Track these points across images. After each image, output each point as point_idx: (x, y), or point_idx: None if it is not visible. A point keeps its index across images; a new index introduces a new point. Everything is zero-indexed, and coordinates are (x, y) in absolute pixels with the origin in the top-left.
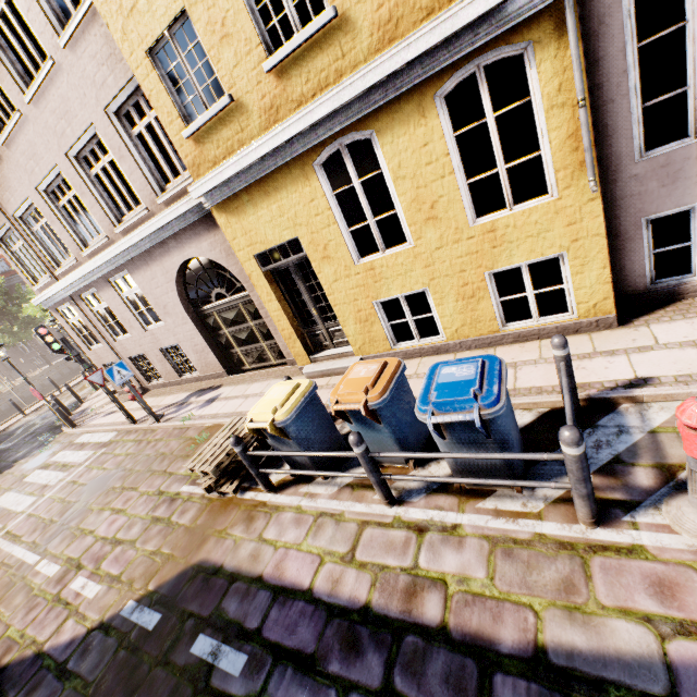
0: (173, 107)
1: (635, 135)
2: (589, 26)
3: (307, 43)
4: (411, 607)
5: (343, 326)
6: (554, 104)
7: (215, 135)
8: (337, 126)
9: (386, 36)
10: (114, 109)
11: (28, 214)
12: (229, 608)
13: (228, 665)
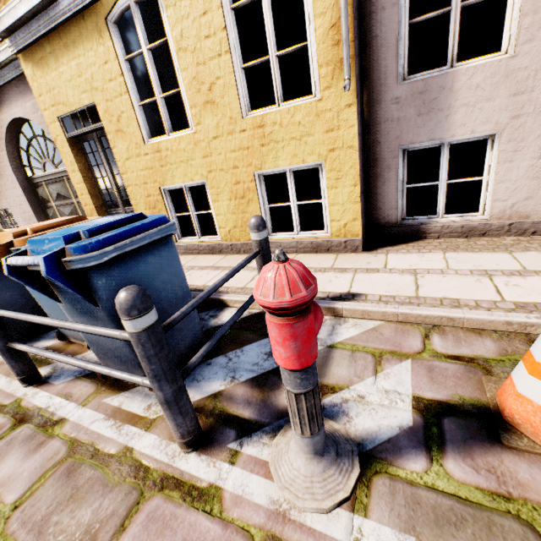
0: None
1: (401, 54)
2: None
3: None
4: None
5: (136, 209)
6: None
7: None
8: None
9: None
10: None
11: None
12: None
13: None
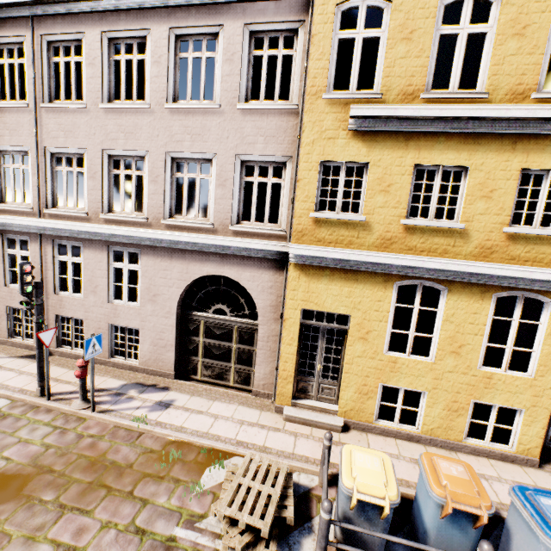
0: (314, 195)
1: None
2: None
3: (436, 227)
4: None
5: (343, 389)
6: None
7: (334, 227)
8: (429, 275)
9: (483, 253)
10: (244, 159)
11: (65, 155)
12: None
13: None
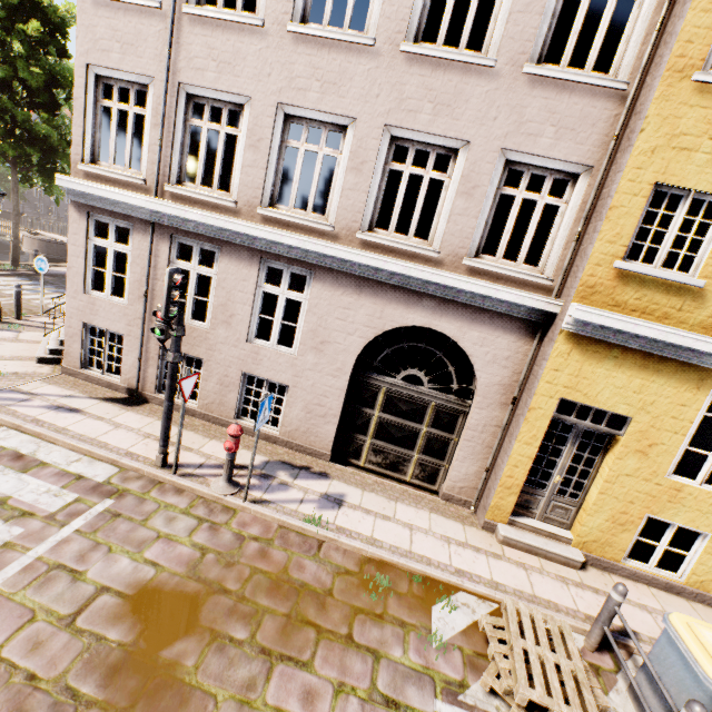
0: (630, 235)
1: None
2: None
3: None
4: None
5: (590, 514)
6: None
7: (646, 289)
8: None
9: None
10: (512, 158)
11: (210, 103)
12: None
13: None
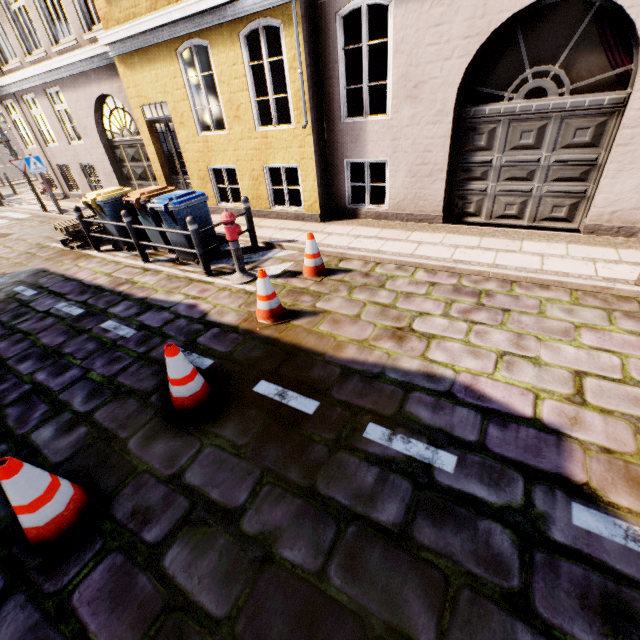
0: None
1: (342, 105)
2: (322, 26)
3: None
4: (117, 287)
5: (191, 179)
6: (292, 66)
7: (119, 2)
8: (188, 30)
9: None
10: None
11: None
12: (41, 281)
13: (27, 293)
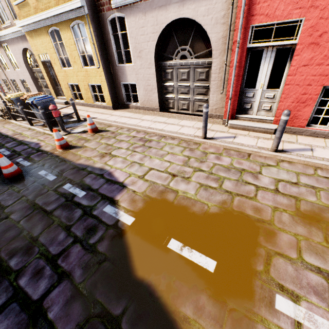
0: None
1: (115, 58)
2: (102, 24)
3: None
4: (14, 136)
5: (62, 88)
6: (91, 41)
7: (23, 8)
8: (50, 23)
9: (57, 3)
10: None
11: None
12: None
13: None
